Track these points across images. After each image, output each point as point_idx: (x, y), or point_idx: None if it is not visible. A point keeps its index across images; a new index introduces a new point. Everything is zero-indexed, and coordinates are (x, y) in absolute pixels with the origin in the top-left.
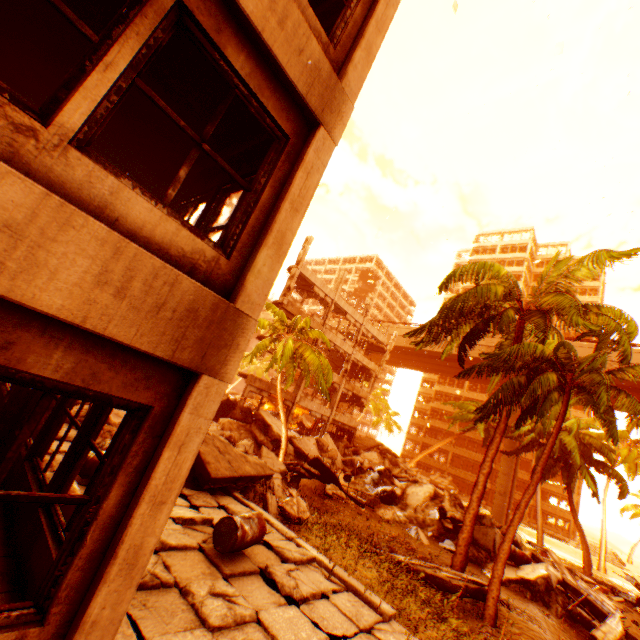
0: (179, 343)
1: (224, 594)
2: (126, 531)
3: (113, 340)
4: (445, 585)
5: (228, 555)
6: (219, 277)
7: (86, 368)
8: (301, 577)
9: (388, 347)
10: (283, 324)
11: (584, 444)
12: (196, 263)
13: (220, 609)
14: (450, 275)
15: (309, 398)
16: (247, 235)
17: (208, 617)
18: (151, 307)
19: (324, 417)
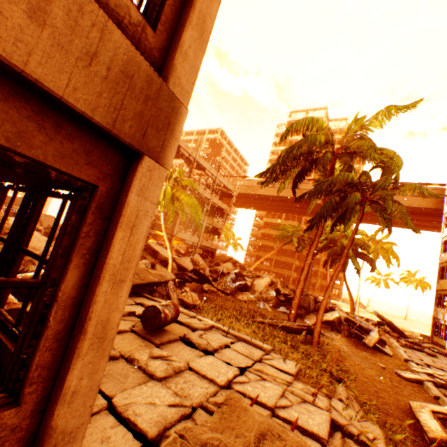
0: (118, 112)
1: (161, 356)
2: (91, 309)
3: (38, 85)
4: (290, 330)
5: (155, 332)
6: (147, 50)
7: (7, 123)
8: (209, 338)
9: (234, 193)
10: None
11: (354, 244)
12: (121, 22)
13: (162, 366)
14: (289, 128)
15: (183, 231)
16: (169, 9)
17: (154, 373)
18: (80, 53)
19: (194, 244)
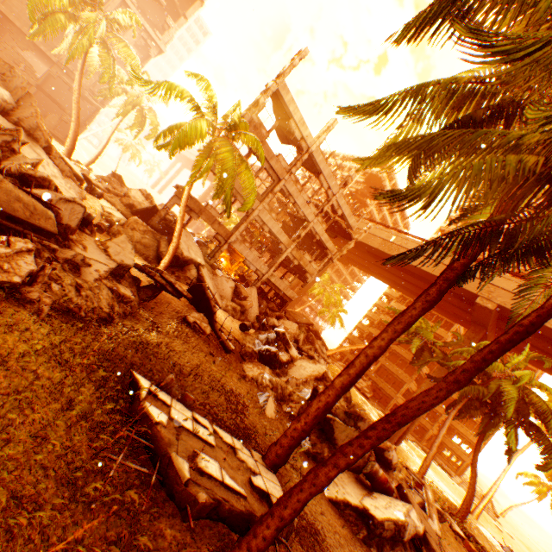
0: None
1: None
2: None
3: None
4: (174, 486)
5: None
6: None
7: None
8: None
9: (356, 236)
10: (212, 110)
11: (525, 401)
12: None
13: None
14: None
15: (247, 245)
16: None
17: None
18: None
19: (258, 272)
